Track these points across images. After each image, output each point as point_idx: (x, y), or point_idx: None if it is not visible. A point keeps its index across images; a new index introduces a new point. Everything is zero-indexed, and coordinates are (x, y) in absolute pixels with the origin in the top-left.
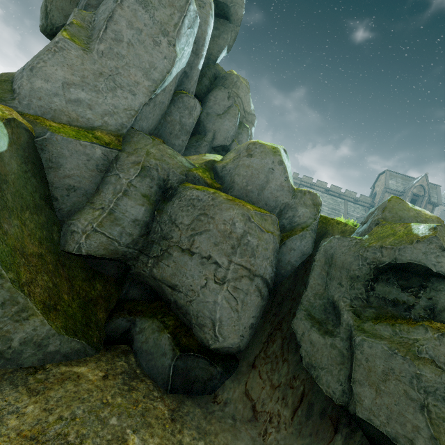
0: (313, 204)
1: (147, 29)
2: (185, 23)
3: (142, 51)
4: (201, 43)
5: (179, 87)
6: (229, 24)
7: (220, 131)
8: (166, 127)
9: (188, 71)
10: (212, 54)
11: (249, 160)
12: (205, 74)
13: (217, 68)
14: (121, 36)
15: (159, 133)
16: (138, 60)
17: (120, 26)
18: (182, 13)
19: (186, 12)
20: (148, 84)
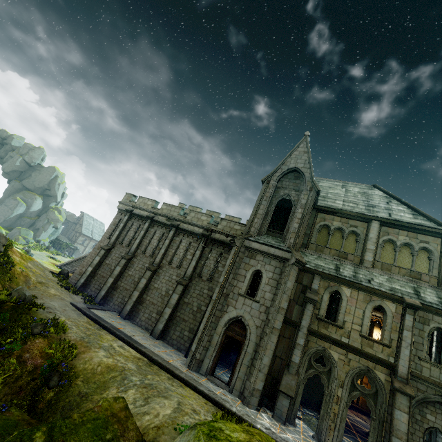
0: (23, 238)
1: (6, 209)
2: (18, 206)
3: (4, 213)
4: (30, 206)
5: (23, 216)
6: (53, 197)
7: (38, 224)
8: (15, 225)
9: (26, 212)
10: (47, 205)
11: (12, 231)
12: (44, 210)
13: (50, 208)
14: (0, 211)
15: (13, 226)
16: (3, 214)
17: (0, 210)
18: (17, 205)
19: (18, 204)
20: (4, 218)
